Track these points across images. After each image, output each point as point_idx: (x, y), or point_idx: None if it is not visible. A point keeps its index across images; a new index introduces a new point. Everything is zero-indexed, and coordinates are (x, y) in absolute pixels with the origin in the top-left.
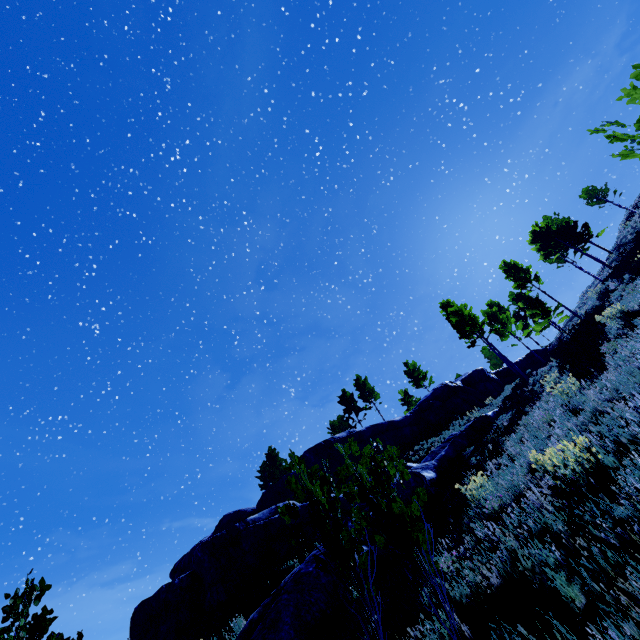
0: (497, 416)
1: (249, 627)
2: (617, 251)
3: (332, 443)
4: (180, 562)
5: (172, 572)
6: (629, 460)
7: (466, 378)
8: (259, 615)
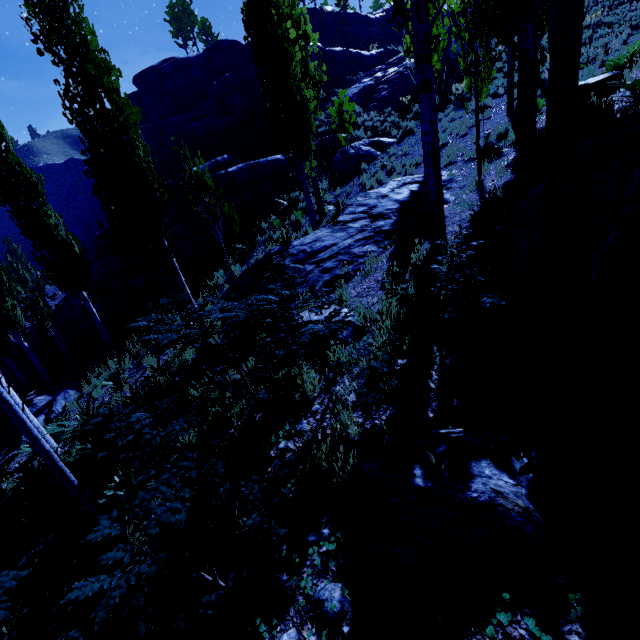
0: (451, 43)
1: (370, 86)
2: None
3: (325, 13)
4: (149, 72)
5: (140, 78)
6: None
7: None
8: (373, 83)
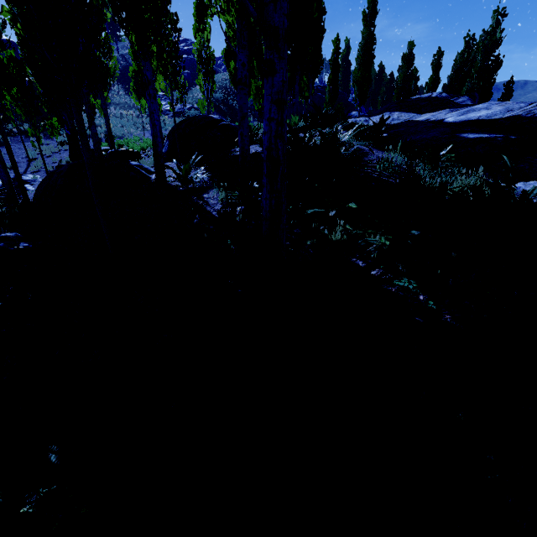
0: None
1: None
2: (122, 57)
3: None
4: None
5: None
6: (114, 121)
7: (5, 41)
8: None
